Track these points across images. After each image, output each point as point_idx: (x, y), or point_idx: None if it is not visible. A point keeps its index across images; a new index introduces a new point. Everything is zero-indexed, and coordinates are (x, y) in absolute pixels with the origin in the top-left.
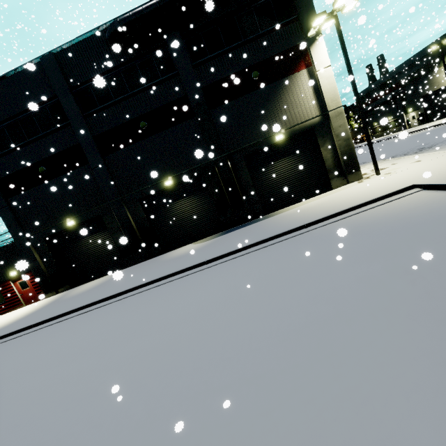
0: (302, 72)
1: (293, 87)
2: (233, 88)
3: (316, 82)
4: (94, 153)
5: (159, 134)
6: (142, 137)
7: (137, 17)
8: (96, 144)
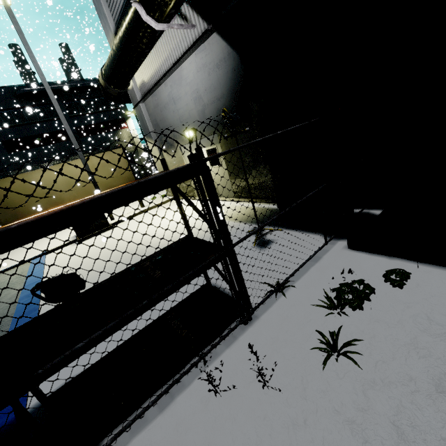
0: (124, 130)
1: (121, 135)
2: (92, 130)
3: (131, 135)
4: (2, 151)
5: (50, 145)
6: (38, 146)
7: (39, 91)
8: (4, 146)
